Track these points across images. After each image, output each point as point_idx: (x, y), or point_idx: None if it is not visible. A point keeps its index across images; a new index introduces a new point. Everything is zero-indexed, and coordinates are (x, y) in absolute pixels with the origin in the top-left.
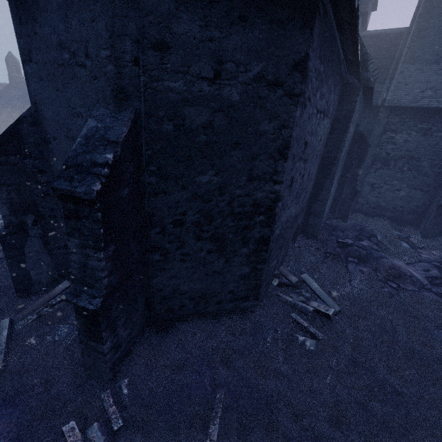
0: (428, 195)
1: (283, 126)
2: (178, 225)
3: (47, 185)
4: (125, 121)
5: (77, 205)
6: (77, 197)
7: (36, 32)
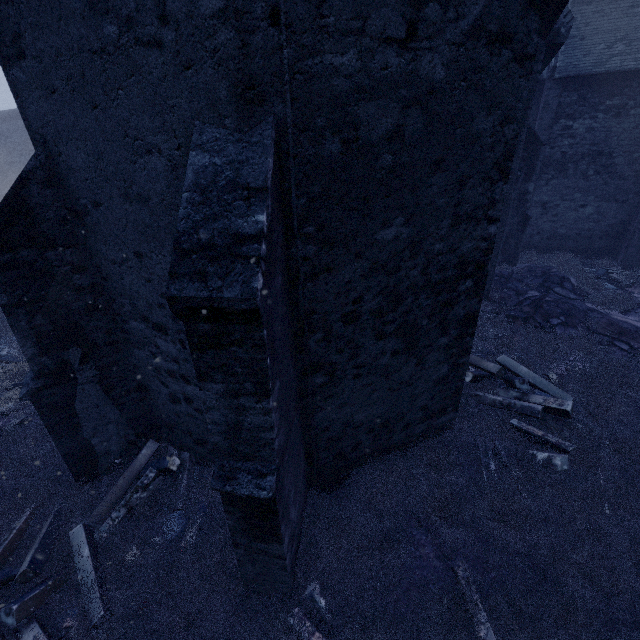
0: (627, 207)
1: (507, 118)
2: (350, 321)
3: (92, 291)
4: (268, 146)
5: (217, 323)
6: (224, 308)
7: None
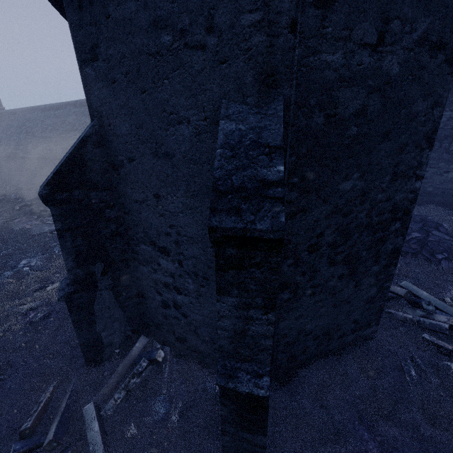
0: None
1: (436, 103)
2: (313, 251)
3: (116, 222)
4: (281, 116)
5: (243, 249)
6: (254, 237)
7: (108, 15)
